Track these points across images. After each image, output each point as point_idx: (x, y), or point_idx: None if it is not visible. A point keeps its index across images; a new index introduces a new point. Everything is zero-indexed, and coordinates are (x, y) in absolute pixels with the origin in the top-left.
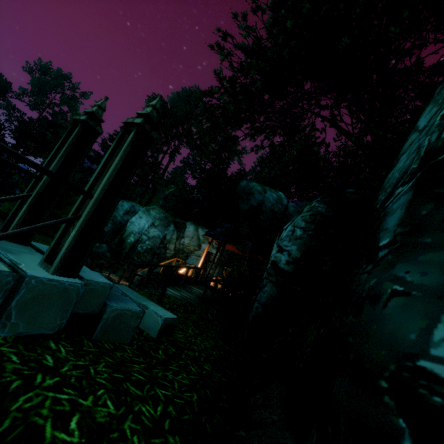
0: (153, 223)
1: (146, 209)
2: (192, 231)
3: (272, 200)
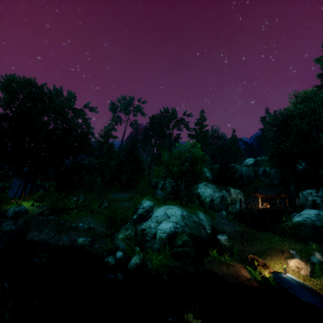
0: (214, 190)
1: (204, 184)
2: (234, 191)
3: (244, 170)
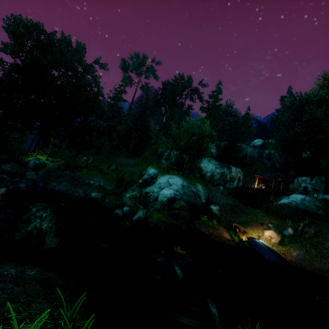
0: (216, 166)
1: (208, 160)
2: (235, 169)
3: (250, 151)
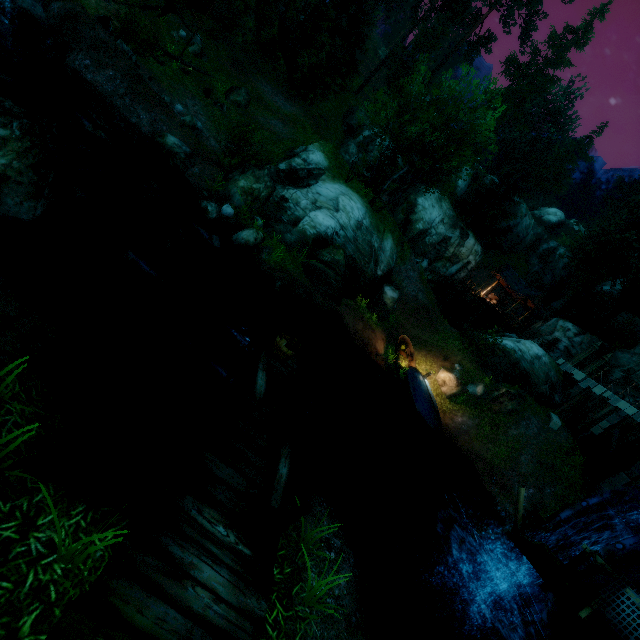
0: (443, 219)
1: (438, 197)
2: (472, 244)
3: (524, 225)
